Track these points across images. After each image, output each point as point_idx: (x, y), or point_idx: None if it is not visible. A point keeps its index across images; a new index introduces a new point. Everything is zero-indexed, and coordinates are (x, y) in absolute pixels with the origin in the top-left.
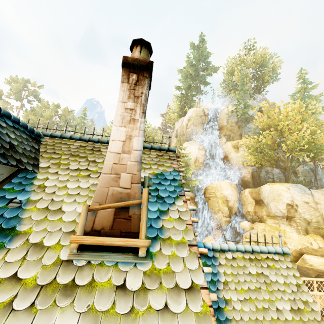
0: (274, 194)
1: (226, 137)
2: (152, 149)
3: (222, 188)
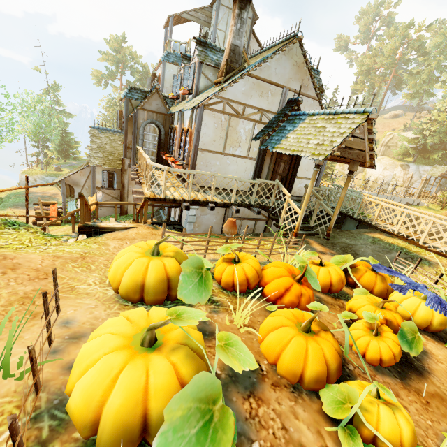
0: None
1: None
2: (285, 41)
3: None
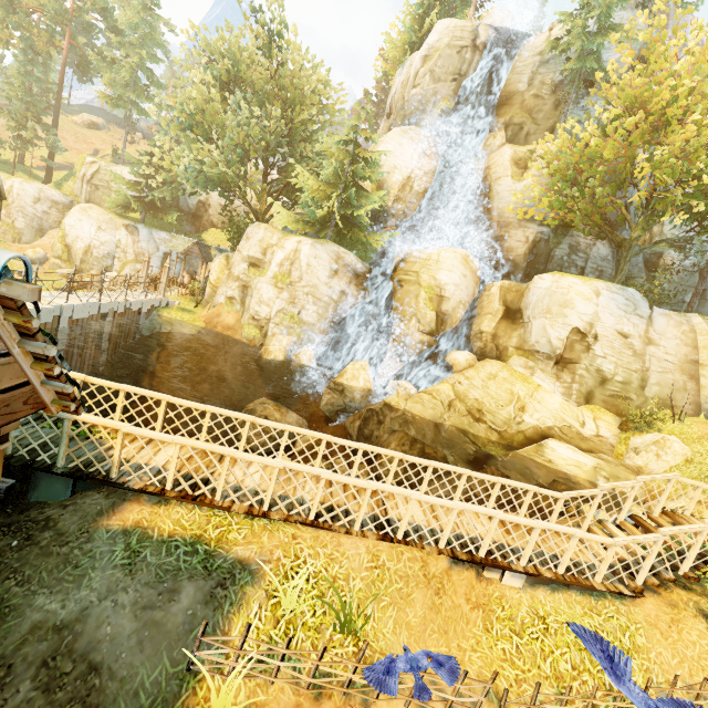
0: (555, 299)
1: (508, 132)
2: None
3: (441, 264)
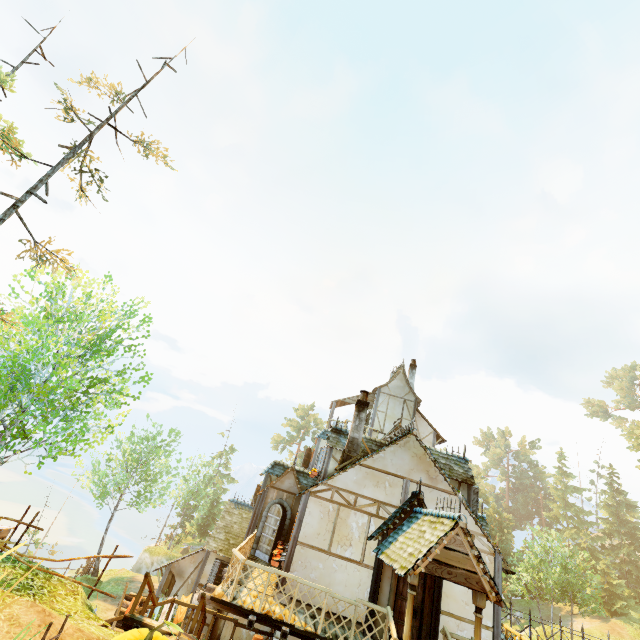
0: None
1: None
2: (405, 434)
3: None
